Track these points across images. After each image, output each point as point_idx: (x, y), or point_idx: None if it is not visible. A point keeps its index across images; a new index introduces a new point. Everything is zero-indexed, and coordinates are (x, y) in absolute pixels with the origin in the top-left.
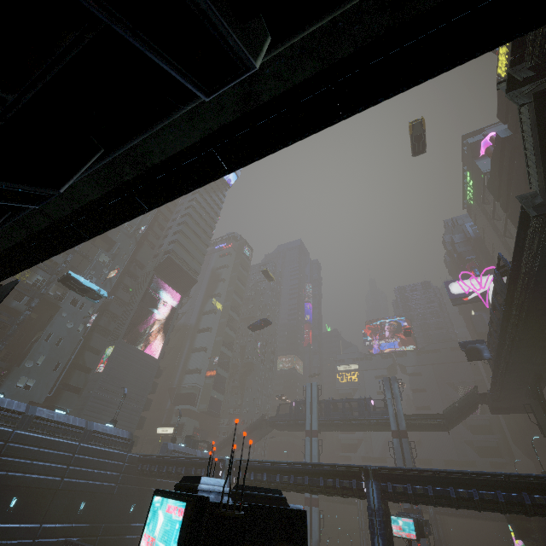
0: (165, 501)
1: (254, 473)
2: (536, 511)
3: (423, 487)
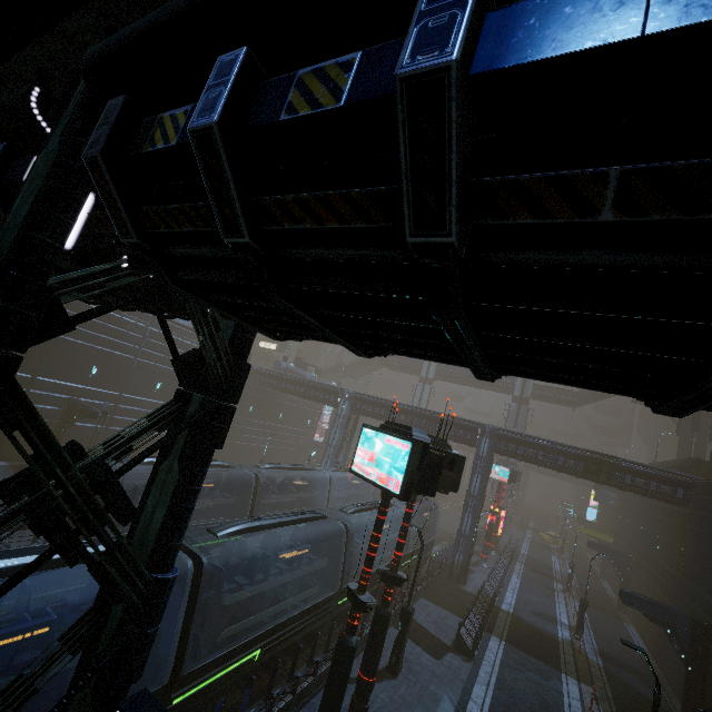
0: (382, 435)
1: (373, 406)
2: (630, 489)
3: (534, 451)
